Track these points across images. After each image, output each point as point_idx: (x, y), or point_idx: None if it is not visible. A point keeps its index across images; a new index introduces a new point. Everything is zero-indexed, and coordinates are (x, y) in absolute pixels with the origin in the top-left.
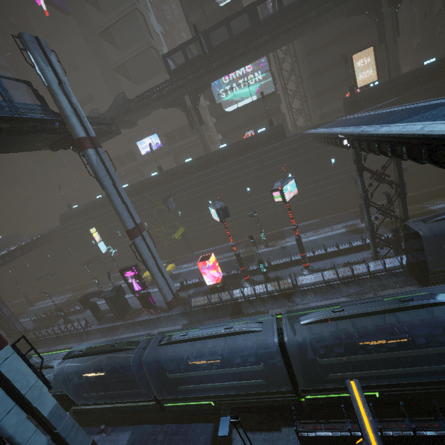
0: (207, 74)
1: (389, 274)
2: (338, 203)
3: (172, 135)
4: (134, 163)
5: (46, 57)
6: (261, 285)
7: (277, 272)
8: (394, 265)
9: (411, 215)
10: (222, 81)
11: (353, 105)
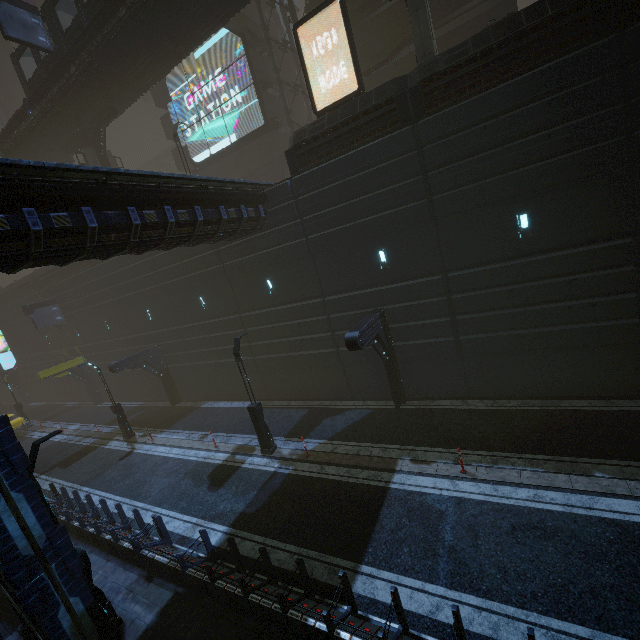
0: (75, 88)
1: None
2: (294, 379)
3: None
4: None
5: None
6: None
7: None
8: None
9: (340, 481)
10: (185, 106)
11: (294, 154)
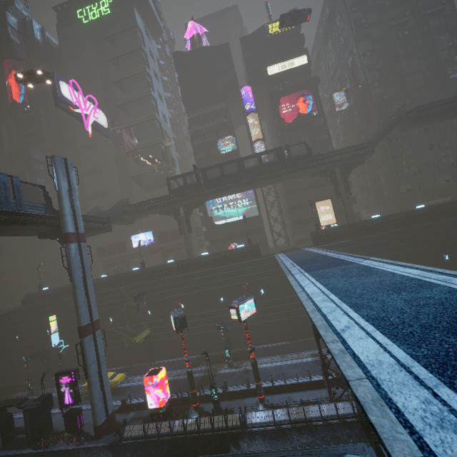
0: (200, 196)
1: (343, 424)
2: (309, 327)
3: (166, 234)
4: (123, 254)
5: (67, 171)
6: (207, 417)
7: (231, 402)
8: (347, 411)
9: None
10: (215, 200)
11: (317, 239)
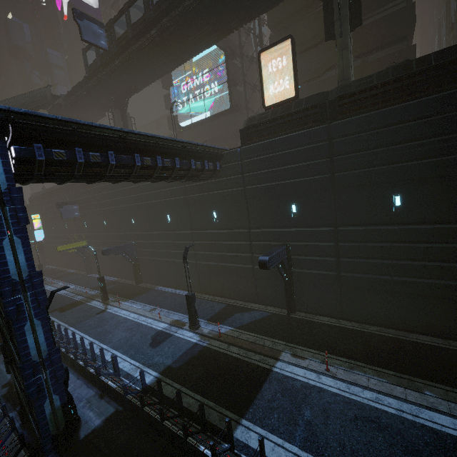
0: (116, 73)
1: None
2: (220, 281)
3: None
4: None
5: None
6: None
7: None
8: None
9: (239, 358)
10: (181, 90)
11: (245, 132)
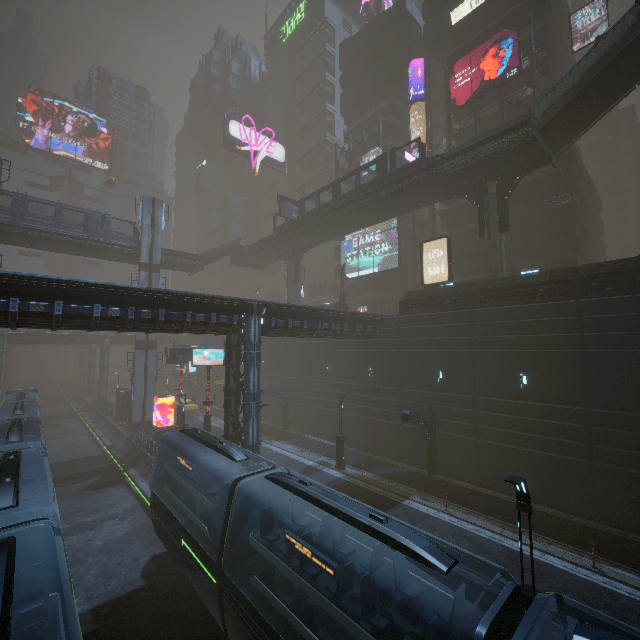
0: (299, 236)
1: None
2: (368, 436)
3: (315, 288)
4: None
5: (153, 210)
6: None
7: None
8: None
9: (375, 492)
10: (352, 244)
11: (404, 304)
